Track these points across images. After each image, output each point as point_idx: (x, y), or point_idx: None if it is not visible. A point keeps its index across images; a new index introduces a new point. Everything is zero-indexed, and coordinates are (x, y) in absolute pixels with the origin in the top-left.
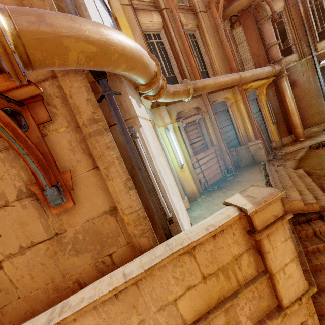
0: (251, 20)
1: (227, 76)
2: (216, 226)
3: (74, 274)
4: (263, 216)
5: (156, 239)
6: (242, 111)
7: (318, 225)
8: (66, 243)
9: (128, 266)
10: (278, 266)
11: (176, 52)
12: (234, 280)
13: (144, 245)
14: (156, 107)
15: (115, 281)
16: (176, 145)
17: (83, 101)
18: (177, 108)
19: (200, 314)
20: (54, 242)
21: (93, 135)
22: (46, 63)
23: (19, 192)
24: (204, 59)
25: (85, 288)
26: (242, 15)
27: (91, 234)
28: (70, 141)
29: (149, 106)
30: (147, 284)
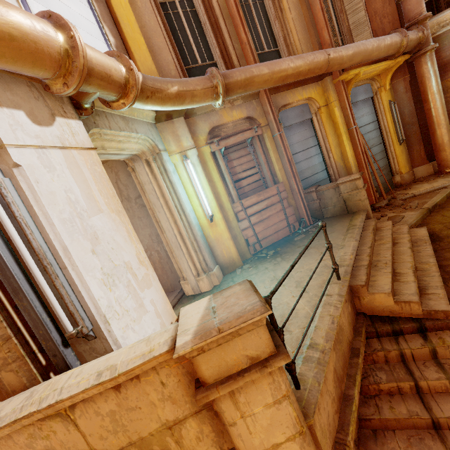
0: None
1: (300, 57)
2: (116, 371)
3: None
4: (221, 357)
5: (35, 374)
6: (337, 122)
7: (411, 344)
8: None
9: None
10: (255, 449)
11: (215, 18)
12: None
13: (11, 383)
14: (165, 120)
15: None
16: (203, 184)
17: None
18: (210, 120)
19: None
20: None
21: None
22: None
23: None
24: (273, 28)
25: None
26: None
27: None
28: None
29: (146, 120)
30: None
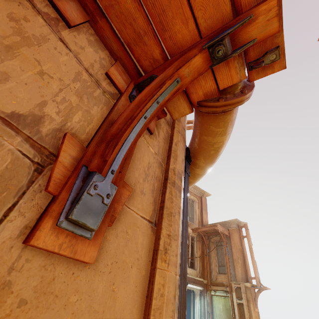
0: None
1: None
2: None
3: None
4: None
5: None
6: None
7: None
8: None
9: None
10: None
11: None
12: None
13: None
14: None
15: None
16: None
17: (181, 157)
18: None
19: None
20: None
21: (175, 186)
22: (219, 123)
23: (31, 116)
24: None
25: None
26: None
27: None
28: (150, 165)
29: None
30: None
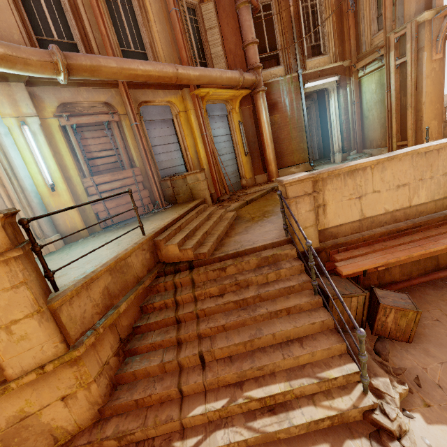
0: None
1: (150, 63)
2: None
3: None
4: None
5: None
6: (193, 127)
7: (181, 276)
8: None
9: None
10: None
11: (75, 2)
12: None
13: None
14: None
15: None
16: (46, 153)
17: None
18: (61, 95)
19: None
20: None
21: None
22: None
23: None
24: (141, 33)
25: None
26: None
27: None
28: None
29: None
30: None
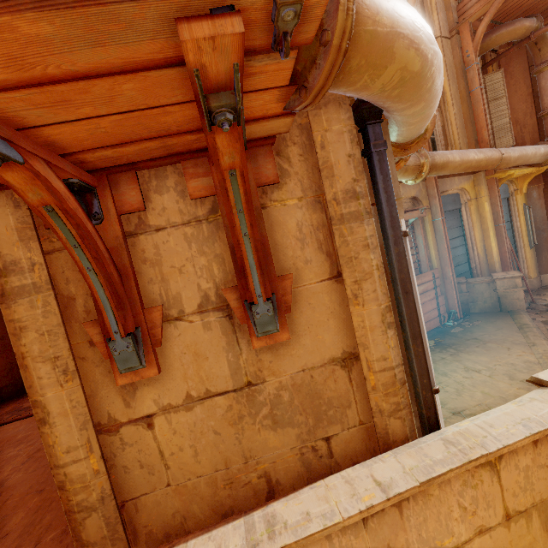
0: (521, 62)
1: (482, 152)
2: (543, 423)
3: (264, 462)
4: None
5: (414, 425)
6: (486, 216)
7: None
8: (261, 403)
9: (378, 469)
10: None
11: None
12: None
13: (395, 432)
14: None
15: (363, 492)
16: None
17: (342, 158)
18: None
19: None
20: (241, 398)
21: (346, 220)
22: (350, 80)
23: (203, 299)
24: None
25: (299, 494)
26: (509, 52)
27: (303, 395)
28: (300, 224)
29: None
30: (416, 510)
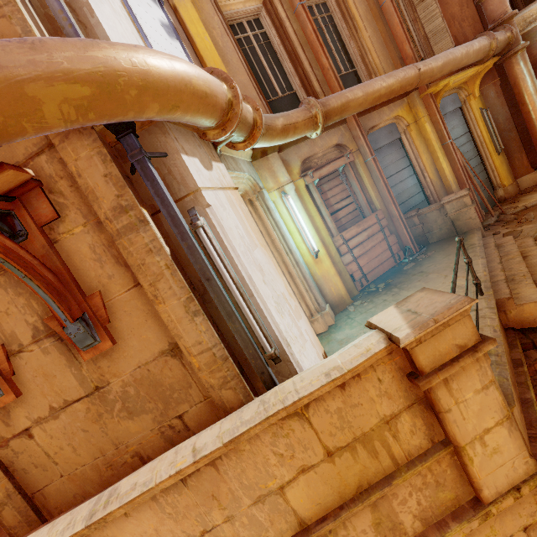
0: None
1: (391, 76)
2: (343, 369)
3: (132, 445)
4: (435, 347)
5: (249, 391)
6: (429, 138)
7: None
8: (113, 401)
9: (202, 436)
10: (469, 434)
11: (293, 47)
12: (387, 457)
13: (230, 400)
14: (260, 157)
15: (180, 459)
16: (304, 219)
17: (99, 180)
18: (301, 152)
19: (328, 509)
20: (95, 401)
21: (123, 234)
22: (12, 132)
23: (34, 330)
24: (348, 48)
25: (142, 468)
26: None
27: (146, 387)
28: (93, 246)
29: (246, 159)
30: (231, 464)
